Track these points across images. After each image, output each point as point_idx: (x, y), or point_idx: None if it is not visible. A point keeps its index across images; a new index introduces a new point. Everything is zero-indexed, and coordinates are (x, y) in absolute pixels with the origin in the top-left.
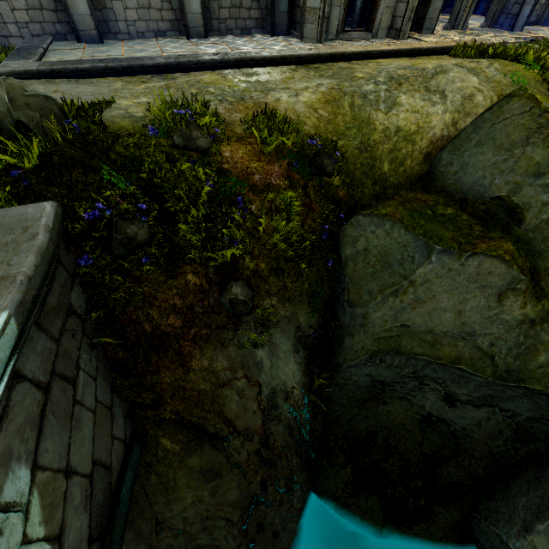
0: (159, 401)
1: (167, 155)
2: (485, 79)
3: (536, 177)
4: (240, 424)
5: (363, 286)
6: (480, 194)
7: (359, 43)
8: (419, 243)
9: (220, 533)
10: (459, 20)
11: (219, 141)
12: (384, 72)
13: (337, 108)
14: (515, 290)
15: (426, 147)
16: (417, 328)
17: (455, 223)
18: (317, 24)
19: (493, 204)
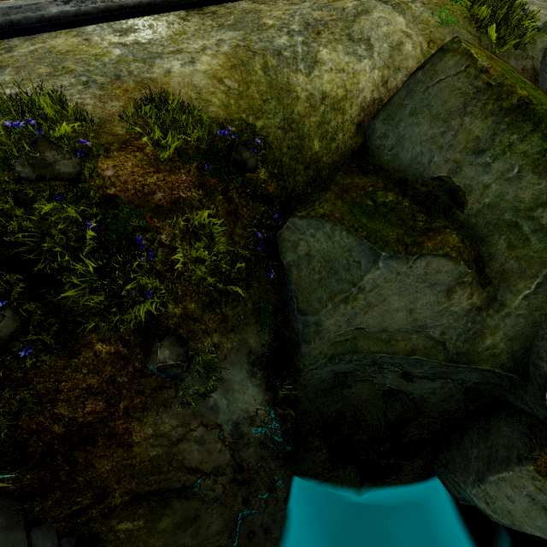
0: (103, 492)
1: (15, 196)
2: (412, 20)
3: (476, 155)
4: (207, 466)
5: (311, 293)
6: (420, 173)
7: None
8: (364, 247)
9: None
10: None
11: (93, 154)
12: (298, 15)
13: (248, 75)
14: (463, 283)
15: (358, 116)
16: (371, 329)
17: (398, 213)
18: None
19: (434, 185)
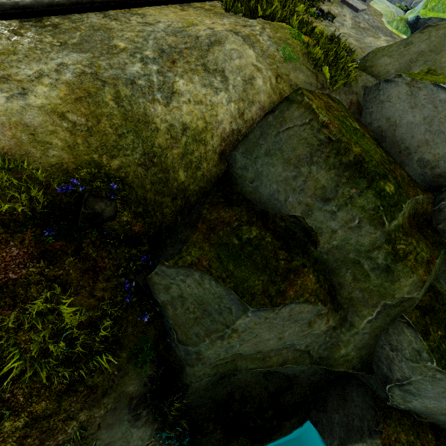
0: None
1: None
2: (260, 54)
3: (324, 202)
4: None
5: (188, 329)
6: (278, 209)
7: None
8: (233, 296)
9: None
10: None
11: None
12: (152, 39)
13: (97, 108)
14: (321, 315)
15: (219, 145)
16: (247, 353)
17: (262, 251)
18: None
19: (291, 222)
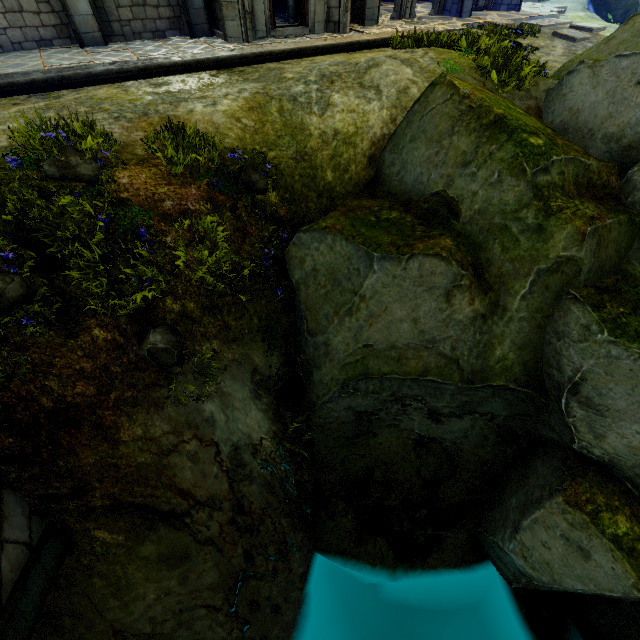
0: (83, 487)
1: (40, 190)
2: (419, 69)
3: (464, 167)
4: (201, 493)
5: (319, 310)
6: (422, 192)
7: (295, 40)
8: (361, 253)
9: (202, 625)
10: (404, 8)
11: (112, 166)
12: (316, 70)
13: (264, 115)
14: (461, 287)
15: (369, 149)
16: (379, 345)
17: (399, 226)
18: (239, 20)
19: (434, 201)
